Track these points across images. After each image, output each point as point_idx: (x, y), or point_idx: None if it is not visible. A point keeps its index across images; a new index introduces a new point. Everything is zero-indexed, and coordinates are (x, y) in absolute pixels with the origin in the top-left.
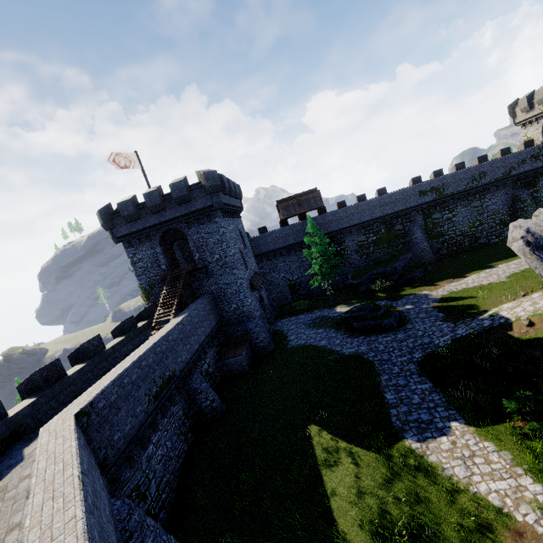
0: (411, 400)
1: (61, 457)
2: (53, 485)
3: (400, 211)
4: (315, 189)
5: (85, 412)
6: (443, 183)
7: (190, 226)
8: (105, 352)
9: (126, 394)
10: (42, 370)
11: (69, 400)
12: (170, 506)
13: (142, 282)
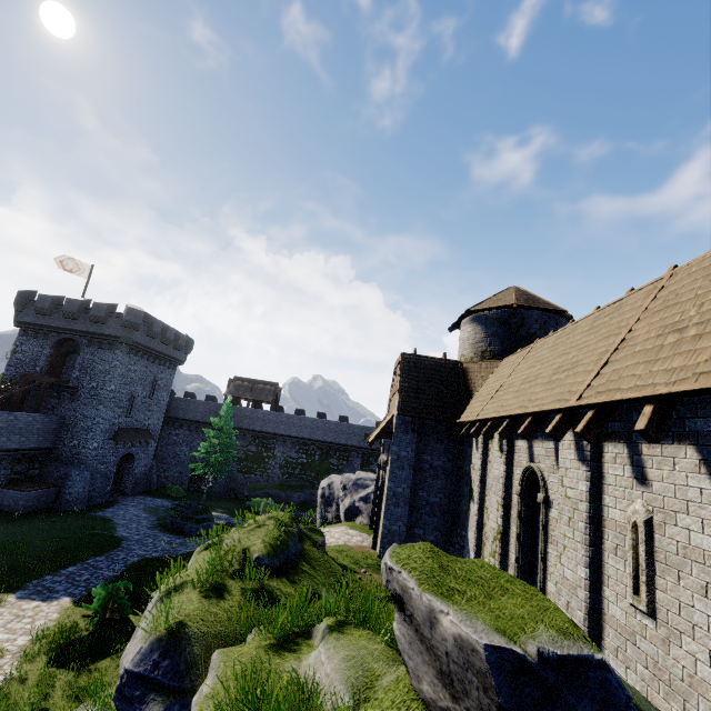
0: (78, 577)
1: None
2: None
3: (341, 445)
4: (277, 383)
5: None
6: None
7: (90, 345)
8: None
9: None
10: None
11: None
12: None
13: (8, 372)
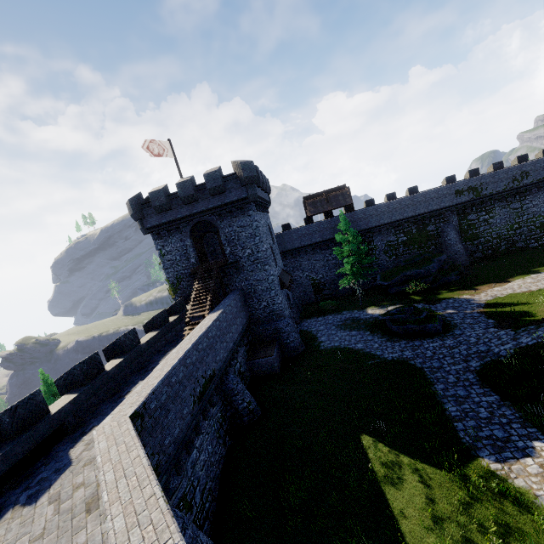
0: (478, 414)
1: (131, 469)
2: (132, 506)
3: (434, 211)
4: (343, 186)
5: (139, 414)
6: (481, 183)
7: (222, 218)
8: (141, 347)
9: (174, 394)
10: (82, 364)
11: (108, 397)
12: (213, 517)
13: (169, 275)
